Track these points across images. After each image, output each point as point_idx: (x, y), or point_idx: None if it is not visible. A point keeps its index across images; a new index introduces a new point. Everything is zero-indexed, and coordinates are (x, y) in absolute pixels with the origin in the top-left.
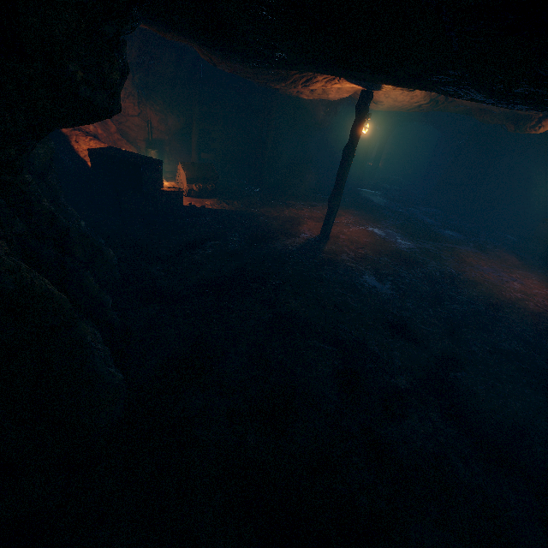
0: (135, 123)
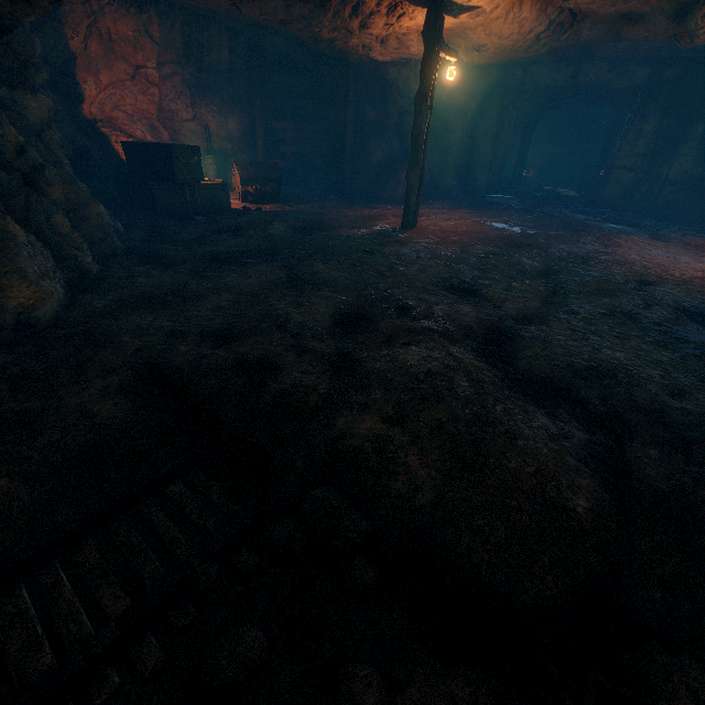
0: (191, 130)
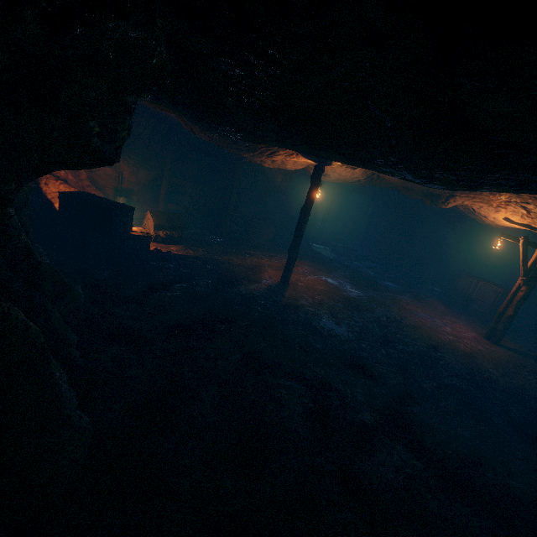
0: (107, 173)
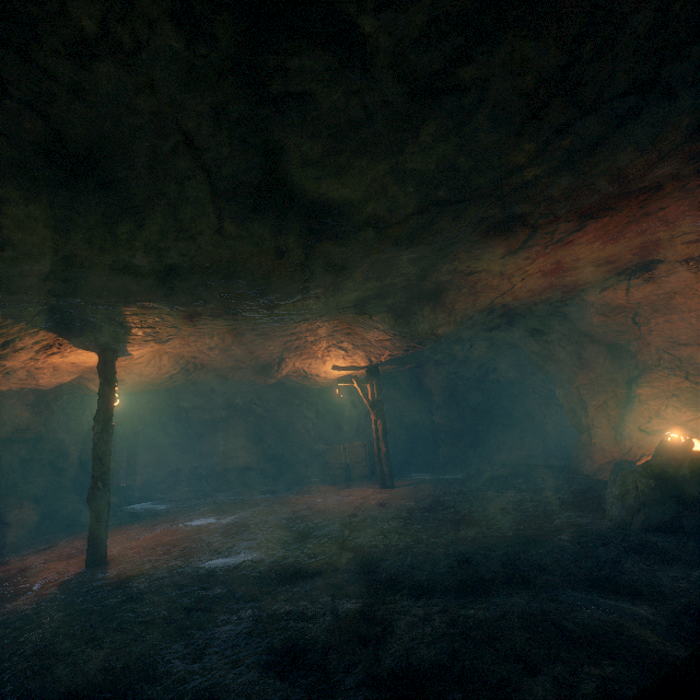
0: None
